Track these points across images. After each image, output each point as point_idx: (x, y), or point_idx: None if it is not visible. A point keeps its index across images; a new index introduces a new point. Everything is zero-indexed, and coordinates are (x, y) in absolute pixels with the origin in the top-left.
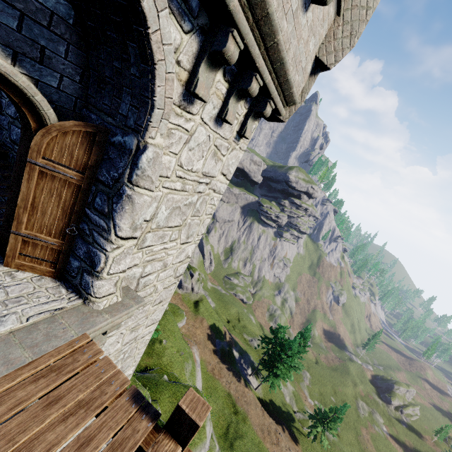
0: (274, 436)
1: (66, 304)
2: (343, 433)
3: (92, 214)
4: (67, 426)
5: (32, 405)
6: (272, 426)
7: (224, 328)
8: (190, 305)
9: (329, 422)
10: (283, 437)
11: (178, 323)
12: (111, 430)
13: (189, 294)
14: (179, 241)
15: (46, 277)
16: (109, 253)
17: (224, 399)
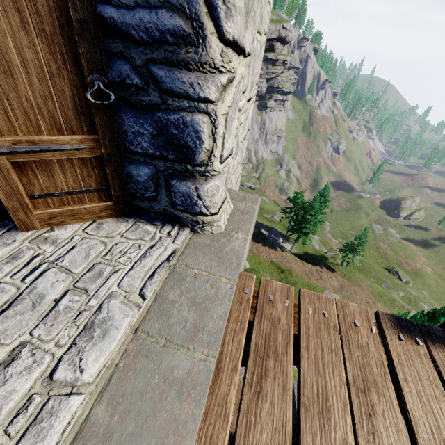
0: (316, 275)
1: (173, 244)
2: (366, 252)
3: (125, 11)
4: (389, 443)
5: (300, 443)
6: (312, 269)
7: None
8: None
9: (358, 249)
10: (323, 272)
11: None
12: (441, 402)
13: None
14: (246, 94)
15: (105, 220)
16: (216, 104)
17: (270, 267)
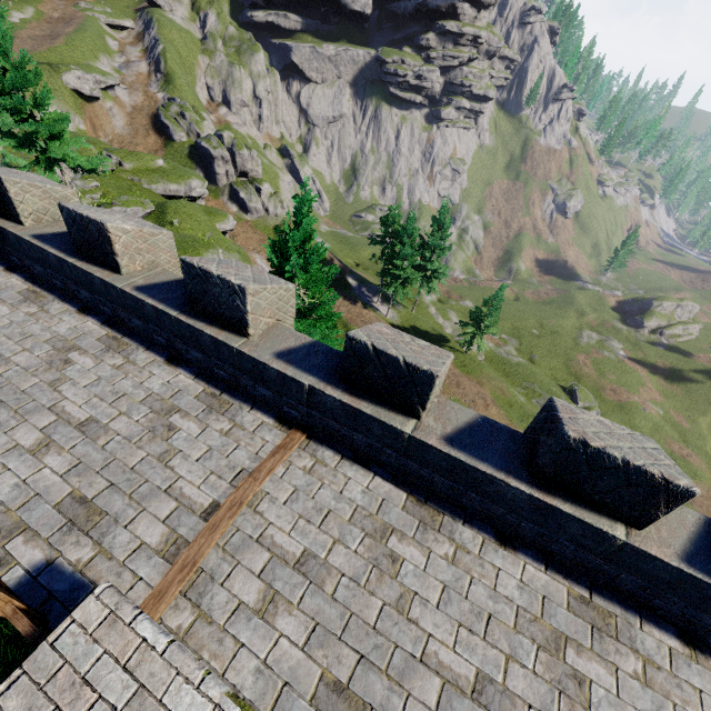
0: None
1: None
2: (543, 360)
3: None
4: None
5: None
6: None
7: (329, 255)
8: (268, 232)
9: (482, 318)
10: None
11: (218, 223)
12: None
13: (264, 220)
14: None
15: None
16: None
17: None
